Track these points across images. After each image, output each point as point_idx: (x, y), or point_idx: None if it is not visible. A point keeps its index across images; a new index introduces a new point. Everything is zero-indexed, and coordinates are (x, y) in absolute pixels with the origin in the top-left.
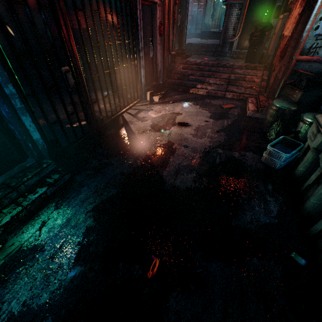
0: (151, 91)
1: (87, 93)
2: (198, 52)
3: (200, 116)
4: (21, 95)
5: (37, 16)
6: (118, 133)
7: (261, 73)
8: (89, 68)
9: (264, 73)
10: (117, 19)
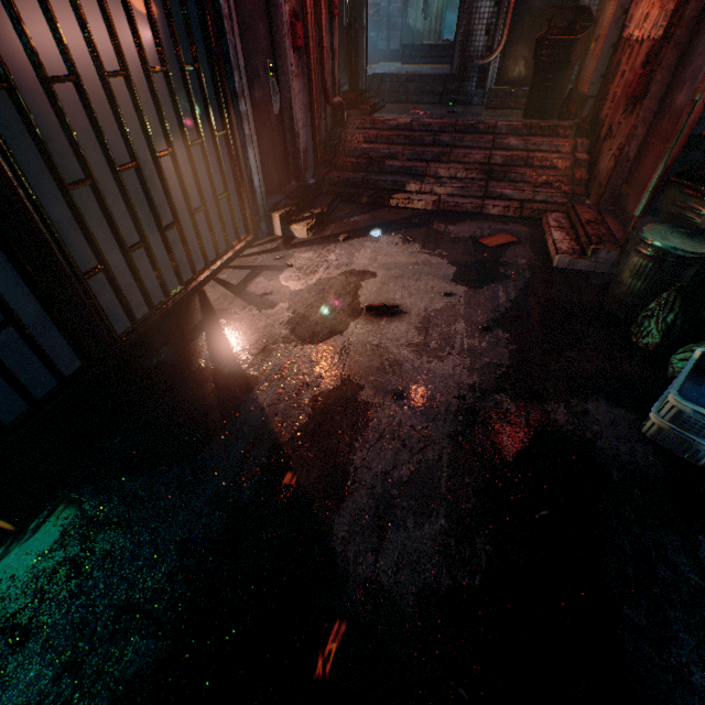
0: (283, 211)
1: (52, 248)
2: (400, 96)
3: (429, 278)
4: None
5: None
6: (184, 358)
7: (571, 145)
8: (48, 162)
9: (579, 145)
10: None
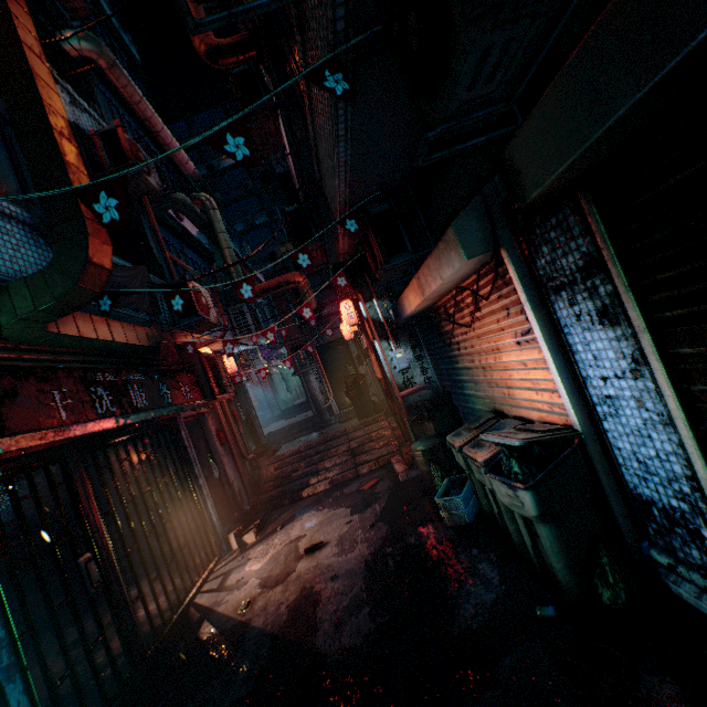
0: (236, 530)
1: (123, 584)
2: (290, 437)
3: (337, 520)
4: (10, 639)
5: (48, 501)
6: (198, 637)
7: (387, 422)
8: (122, 540)
9: (390, 420)
10: (156, 453)
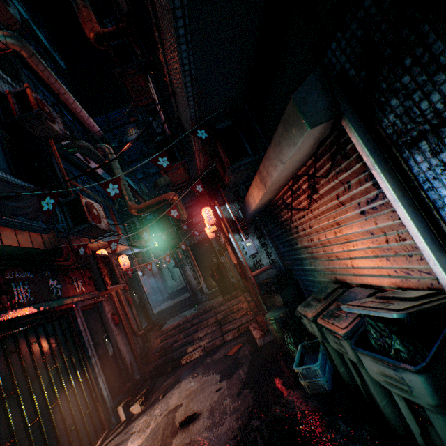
0: (124, 402)
1: None
2: (173, 314)
3: (208, 387)
4: None
5: None
6: None
7: (243, 297)
8: None
9: (246, 295)
10: (49, 341)
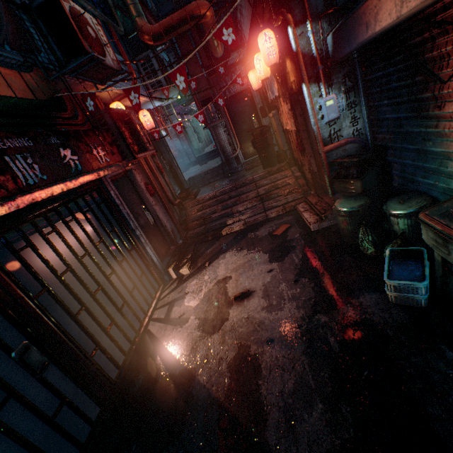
0: (173, 265)
1: (75, 350)
2: (205, 182)
3: (257, 266)
4: None
5: None
6: (152, 375)
7: (290, 171)
8: (66, 310)
9: (294, 170)
10: (87, 218)
